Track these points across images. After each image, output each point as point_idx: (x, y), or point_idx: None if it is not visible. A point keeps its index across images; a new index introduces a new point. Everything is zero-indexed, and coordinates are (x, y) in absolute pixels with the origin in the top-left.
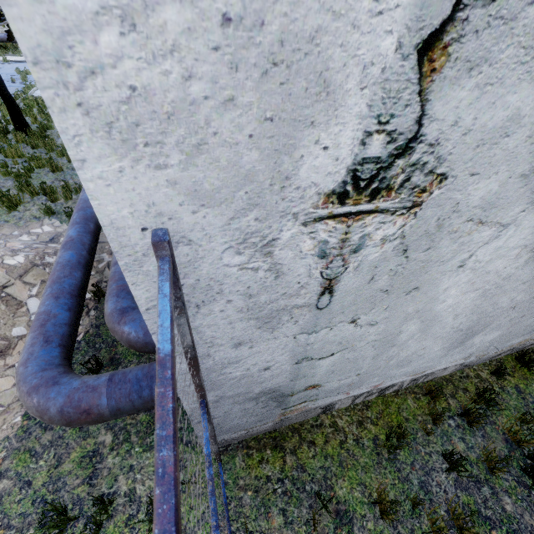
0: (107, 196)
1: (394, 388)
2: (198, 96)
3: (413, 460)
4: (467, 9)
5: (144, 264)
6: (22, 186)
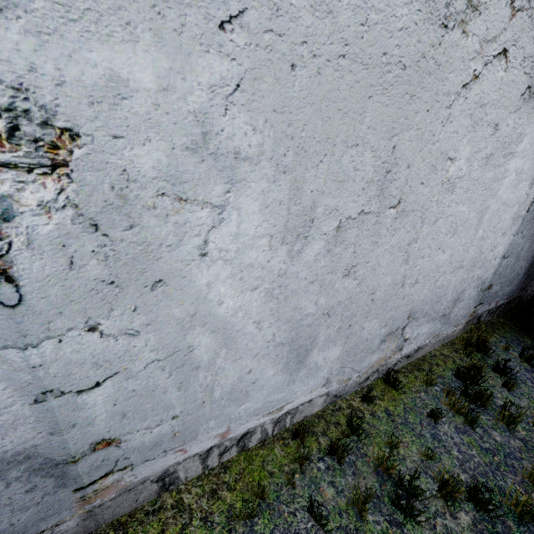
0: None
1: (256, 436)
2: None
3: (274, 527)
4: None
5: None
6: None
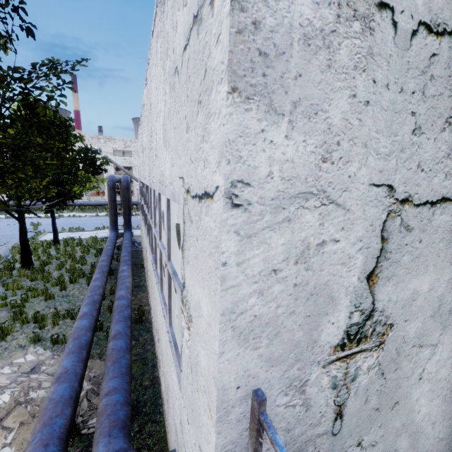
0: (226, 370)
1: None
2: (280, 313)
3: None
4: (381, 262)
5: (230, 414)
6: (17, 316)
